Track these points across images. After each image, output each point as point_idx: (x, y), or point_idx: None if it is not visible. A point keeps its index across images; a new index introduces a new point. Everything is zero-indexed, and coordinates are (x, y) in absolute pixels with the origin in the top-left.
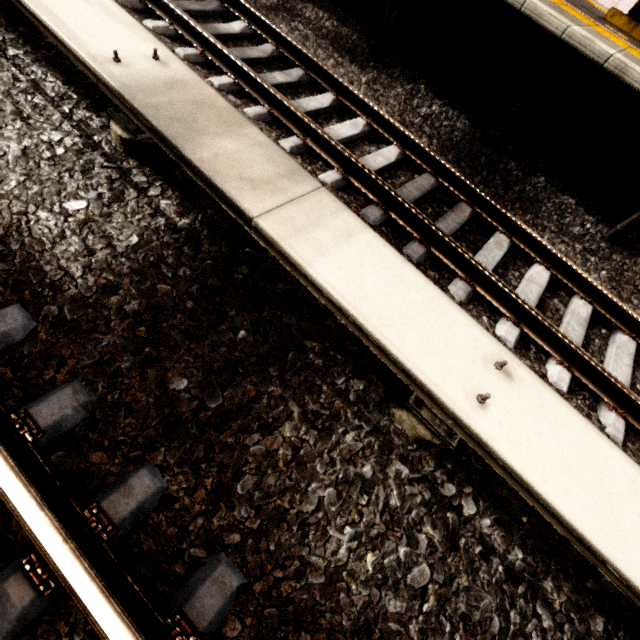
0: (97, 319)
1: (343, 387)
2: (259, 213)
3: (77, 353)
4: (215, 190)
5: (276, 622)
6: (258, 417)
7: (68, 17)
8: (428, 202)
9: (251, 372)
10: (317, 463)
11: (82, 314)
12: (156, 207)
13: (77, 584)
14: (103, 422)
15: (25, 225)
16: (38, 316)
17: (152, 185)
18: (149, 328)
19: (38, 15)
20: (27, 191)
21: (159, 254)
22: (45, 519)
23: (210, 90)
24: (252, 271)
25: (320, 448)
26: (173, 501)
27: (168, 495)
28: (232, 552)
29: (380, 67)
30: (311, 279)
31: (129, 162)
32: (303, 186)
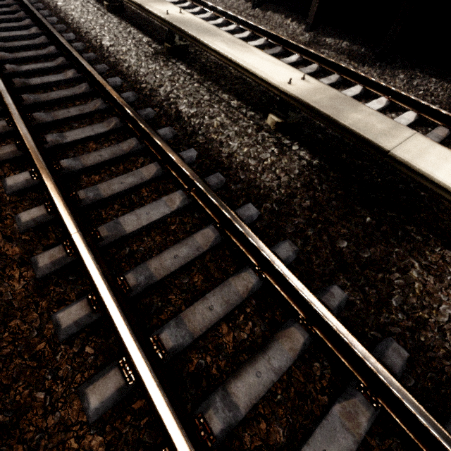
0: (290, 210)
1: (441, 253)
2: (391, 148)
3: (284, 226)
4: (360, 139)
5: (437, 382)
6: (394, 264)
7: (260, 68)
8: (444, 145)
9: (381, 240)
10: (440, 294)
11: (281, 208)
12: (298, 155)
13: (338, 329)
14: (305, 261)
15: (244, 167)
16: (260, 209)
17: (292, 144)
18: (318, 214)
19: (250, 69)
20: (242, 151)
21: (310, 178)
22: (312, 297)
23: (333, 90)
24: (359, 186)
25: (438, 286)
26: (353, 305)
27: (349, 302)
28: (397, 337)
29: (384, 64)
30: (435, 181)
31: (278, 134)
32: (405, 133)
